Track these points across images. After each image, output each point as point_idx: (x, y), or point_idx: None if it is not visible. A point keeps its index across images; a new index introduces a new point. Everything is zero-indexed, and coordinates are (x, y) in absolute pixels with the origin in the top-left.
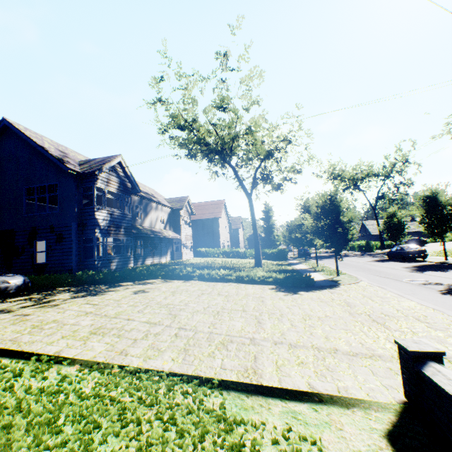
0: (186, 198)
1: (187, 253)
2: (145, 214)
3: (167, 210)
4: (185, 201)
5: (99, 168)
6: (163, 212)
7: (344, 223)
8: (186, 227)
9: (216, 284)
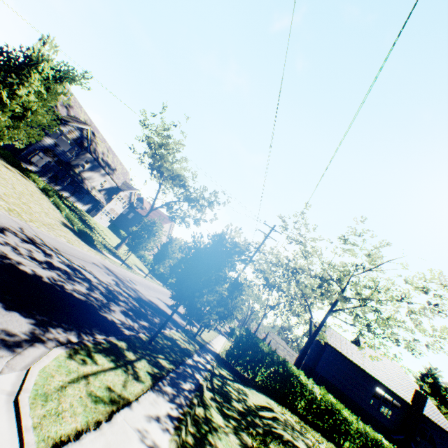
0: (134, 189)
1: (103, 219)
2: (90, 170)
3: (113, 184)
4: (131, 190)
5: (68, 121)
6: (108, 181)
7: (145, 238)
8: (119, 205)
9: (49, 203)
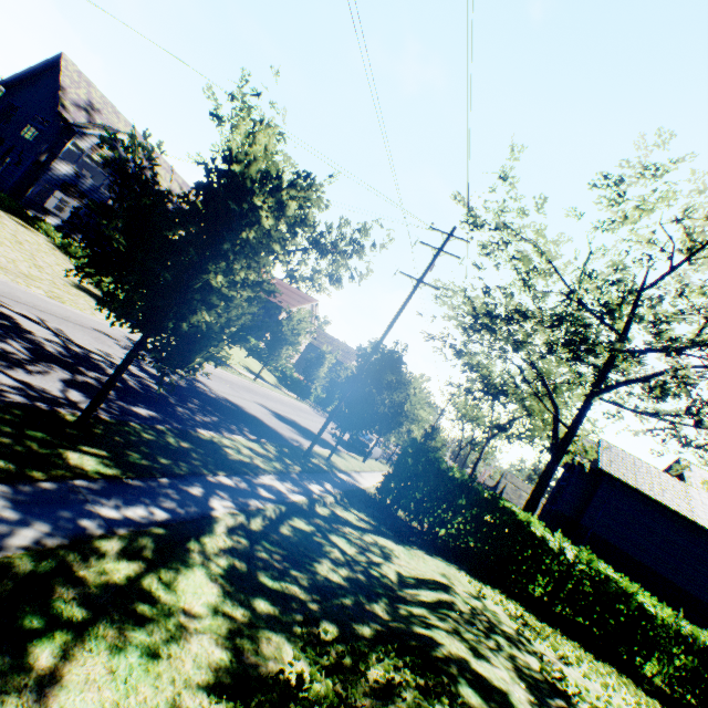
0: None
1: None
2: None
3: None
4: None
5: (83, 127)
6: None
7: None
8: None
9: (63, 261)
